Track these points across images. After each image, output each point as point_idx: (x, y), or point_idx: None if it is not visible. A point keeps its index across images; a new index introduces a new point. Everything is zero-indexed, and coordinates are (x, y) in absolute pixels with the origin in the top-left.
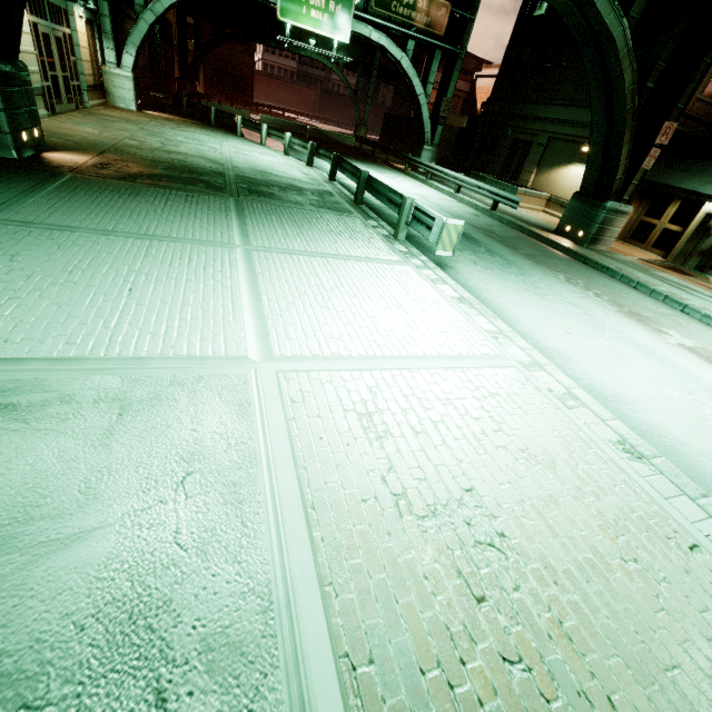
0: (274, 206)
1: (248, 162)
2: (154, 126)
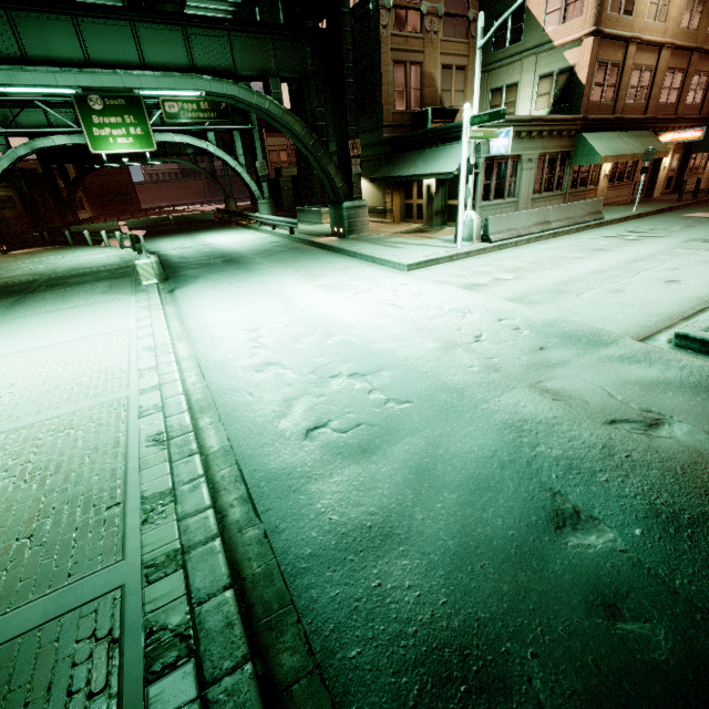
0: (57, 290)
1: (73, 265)
2: (6, 263)
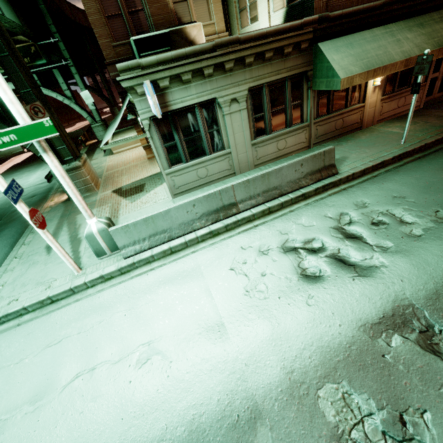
0: None
1: None
2: None
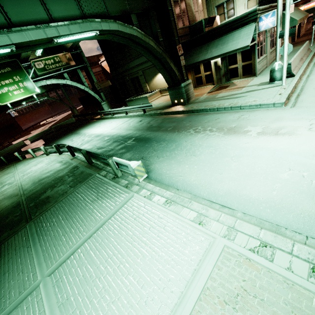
0: (52, 209)
1: (30, 179)
2: None
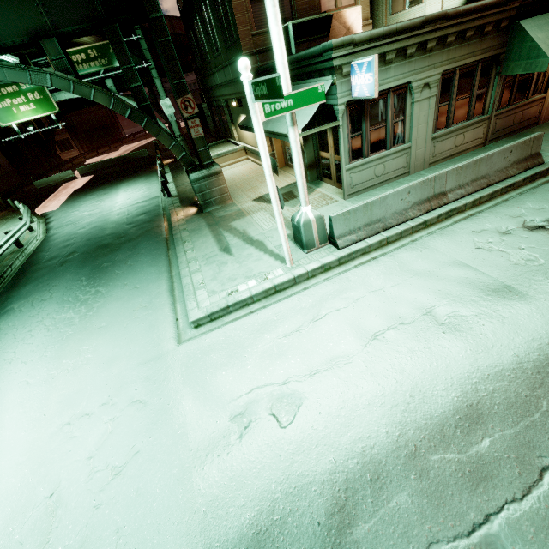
0: None
1: None
2: None
